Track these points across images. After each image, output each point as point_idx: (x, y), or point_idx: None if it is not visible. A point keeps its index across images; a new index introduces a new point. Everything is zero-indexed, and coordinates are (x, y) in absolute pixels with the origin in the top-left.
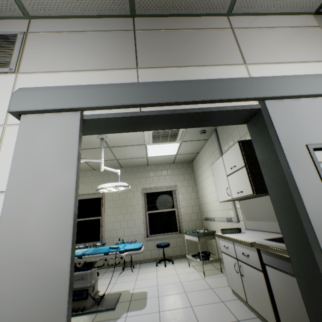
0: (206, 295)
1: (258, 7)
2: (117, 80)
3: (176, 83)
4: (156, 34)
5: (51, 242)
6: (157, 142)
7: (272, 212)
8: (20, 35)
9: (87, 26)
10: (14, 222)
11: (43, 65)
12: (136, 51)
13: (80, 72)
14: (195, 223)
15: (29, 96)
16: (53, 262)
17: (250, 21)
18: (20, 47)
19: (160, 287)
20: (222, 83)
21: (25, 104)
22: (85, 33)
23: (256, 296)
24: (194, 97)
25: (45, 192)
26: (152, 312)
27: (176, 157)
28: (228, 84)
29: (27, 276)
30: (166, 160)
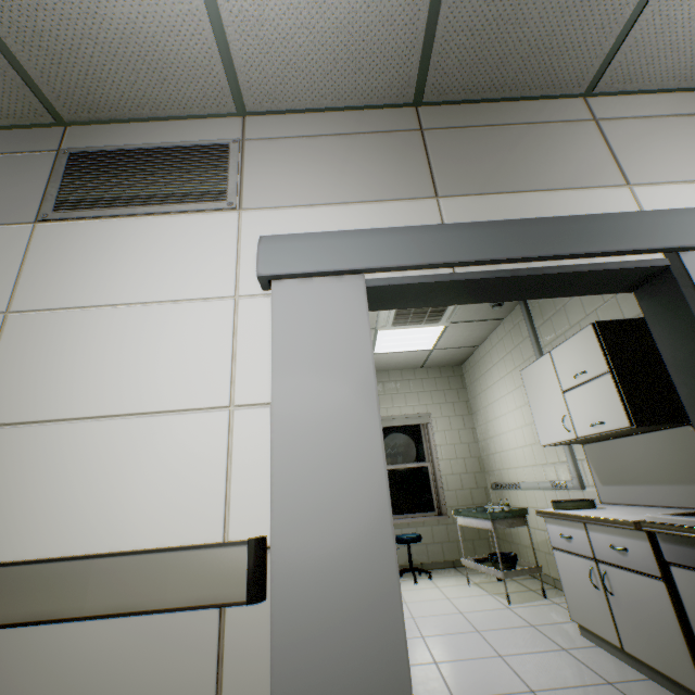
0: (524, 637)
1: (644, 81)
2: (406, 218)
3: (519, 225)
4: (460, 136)
5: (355, 484)
6: (402, 324)
7: (666, 466)
8: (234, 146)
9: (339, 126)
10: (293, 451)
11: (279, 196)
12: (429, 167)
13: (342, 205)
14: (471, 494)
15: (284, 251)
16: (365, 516)
17: (628, 106)
18: (238, 165)
19: (420, 619)
20: (601, 223)
21: (282, 263)
22: (339, 138)
23: (648, 631)
24: (557, 248)
25: (332, 405)
26: (422, 663)
27: (431, 354)
28: (612, 225)
29: (329, 535)
30: (409, 360)
